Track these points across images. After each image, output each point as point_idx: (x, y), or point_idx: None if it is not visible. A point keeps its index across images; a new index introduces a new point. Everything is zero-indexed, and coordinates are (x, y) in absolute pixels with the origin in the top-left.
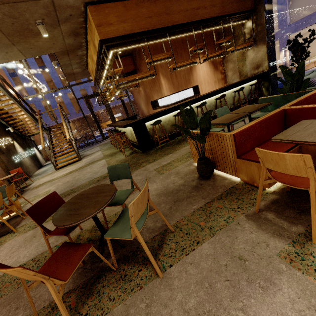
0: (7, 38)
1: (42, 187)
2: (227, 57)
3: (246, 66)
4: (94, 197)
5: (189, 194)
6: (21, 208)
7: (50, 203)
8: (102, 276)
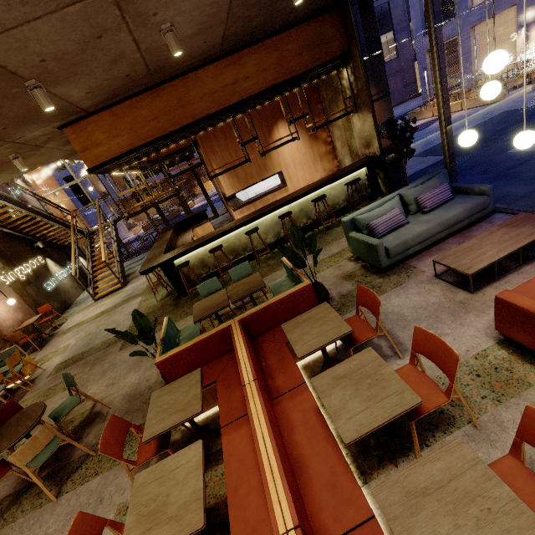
0: None
1: (67, 336)
2: (331, 118)
3: (355, 139)
4: (22, 424)
5: (141, 406)
6: (36, 369)
7: (7, 412)
8: (31, 488)
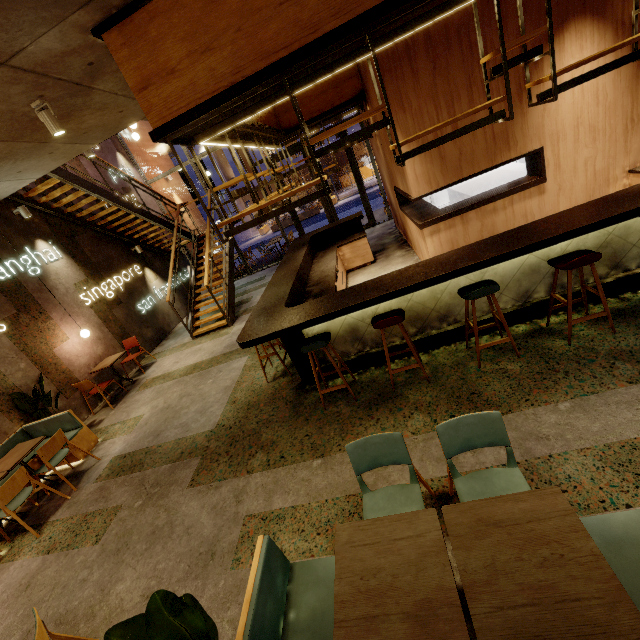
0: (20, 141)
1: (145, 396)
2: None
3: None
4: None
5: None
6: (94, 449)
7: None
8: None
